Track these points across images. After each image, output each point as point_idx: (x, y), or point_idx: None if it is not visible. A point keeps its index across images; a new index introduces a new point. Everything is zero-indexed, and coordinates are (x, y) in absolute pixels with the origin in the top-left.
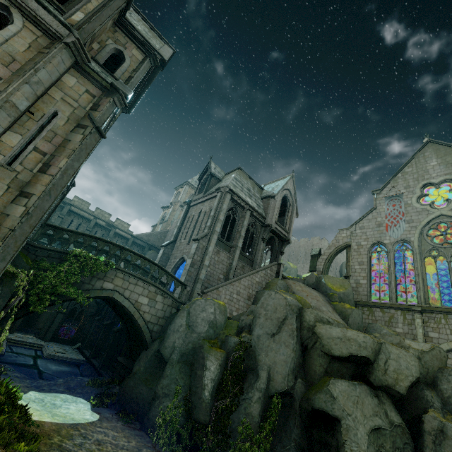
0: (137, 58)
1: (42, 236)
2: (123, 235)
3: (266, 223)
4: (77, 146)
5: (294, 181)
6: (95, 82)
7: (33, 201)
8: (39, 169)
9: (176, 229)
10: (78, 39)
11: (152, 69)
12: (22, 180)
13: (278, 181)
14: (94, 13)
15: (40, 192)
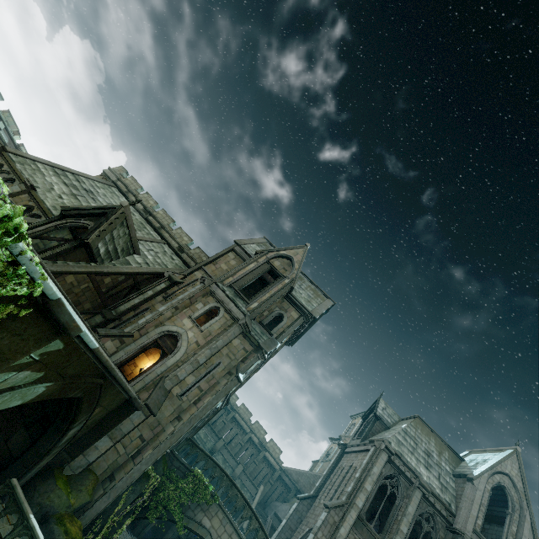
0: (293, 317)
1: (189, 445)
2: (271, 462)
3: (454, 525)
4: (220, 388)
5: (521, 463)
6: (251, 342)
7: (180, 425)
8: (194, 401)
9: (320, 479)
10: (246, 321)
11: (306, 322)
12: (183, 407)
13: (489, 453)
14: (265, 301)
15: (186, 419)
